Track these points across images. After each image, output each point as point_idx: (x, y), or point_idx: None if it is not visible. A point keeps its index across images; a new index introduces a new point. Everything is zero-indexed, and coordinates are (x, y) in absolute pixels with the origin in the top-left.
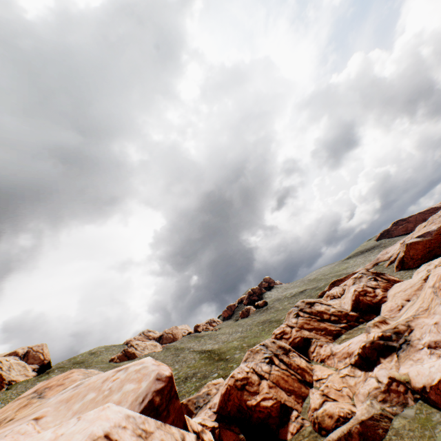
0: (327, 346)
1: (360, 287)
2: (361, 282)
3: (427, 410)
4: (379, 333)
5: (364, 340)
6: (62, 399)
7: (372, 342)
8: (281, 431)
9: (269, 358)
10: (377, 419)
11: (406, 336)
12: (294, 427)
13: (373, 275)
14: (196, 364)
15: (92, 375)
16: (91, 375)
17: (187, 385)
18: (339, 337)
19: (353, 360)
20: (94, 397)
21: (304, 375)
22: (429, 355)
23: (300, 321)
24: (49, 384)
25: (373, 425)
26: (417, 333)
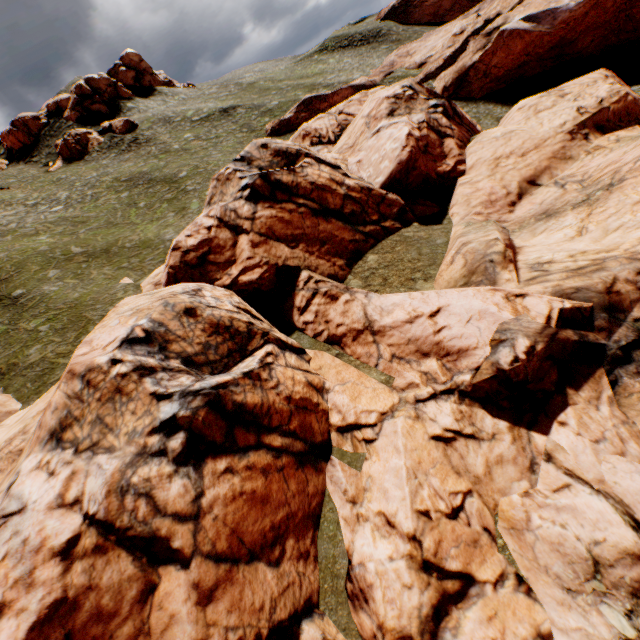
0: (355, 305)
1: (415, 128)
2: (415, 114)
3: None
4: (565, 307)
5: (522, 328)
6: None
7: (552, 341)
8: None
9: (185, 431)
10: None
11: None
12: None
13: (441, 100)
14: None
15: None
16: None
17: None
18: (362, 263)
19: (472, 383)
20: None
21: (311, 428)
22: None
23: (265, 214)
24: None
25: None
26: None
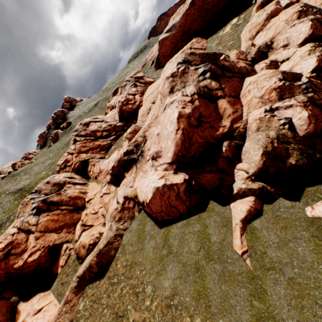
0: (98, 165)
1: (124, 97)
2: (125, 91)
3: (145, 220)
4: (125, 150)
5: (115, 160)
6: None
7: (119, 161)
8: (54, 269)
9: (36, 208)
10: (112, 242)
11: (142, 147)
12: (64, 260)
13: (134, 82)
14: (11, 206)
15: None
16: None
17: (1, 233)
18: (110, 150)
19: (109, 179)
20: None
21: (77, 203)
22: (151, 168)
23: (78, 146)
24: None
25: (108, 250)
26: (149, 143)
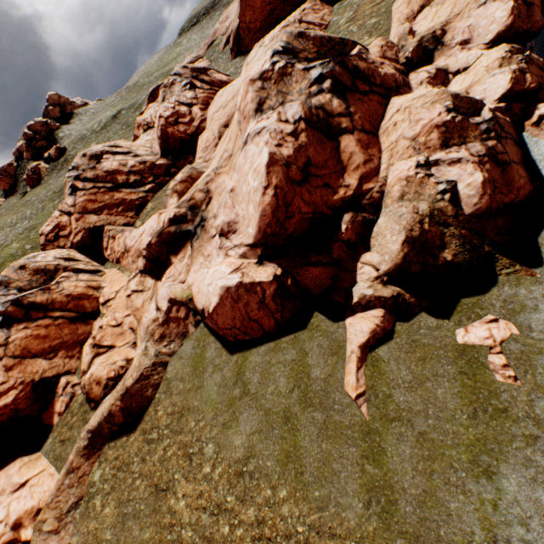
0: (121, 239)
1: (170, 108)
2: (173, 97)
3: (205, 340)
4: (171, 215)
5: (153, 232)
6: None
7: (161, 234)
8: (45, 418)
9: (2, 316)
10: (149, 376)
11: (203, 212)
12: (63, 404)
13: (189, 79)
14: None
15: None
16: None
17: None
18: (145, 210)
19: (143, 265)
20: None
21: (84, 306)
22: (219, 251)
23: (81, 200)
24: None
25: (142, 389)
26: (215, 205)
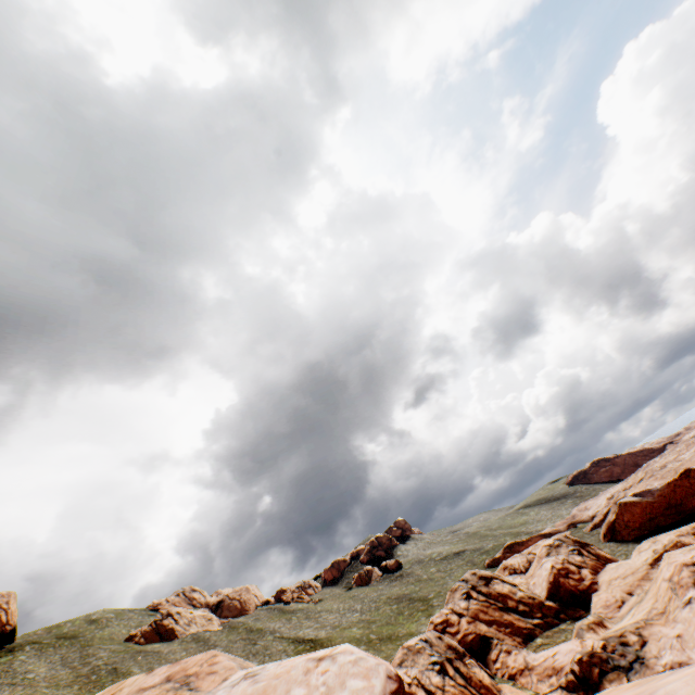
0: (519, 654)
1: (558, 562)
2: (559, 554)
3: None
4: (599, 642)
5: (579, 650)
6: (249, 693)
7: (591, 655)
8: None
9: (439, 664)
10: None
11: (637, 650)
12: None
13: (576, 546)
14: None
15: (243, 663)
16: (241, 662)
17: None
18: (532, 641)
19: (564, 681)
20: (305, 693)
21: None
22: None
23: (473, 606)
24: (188, 669)
25: None
26: (652, 647)
